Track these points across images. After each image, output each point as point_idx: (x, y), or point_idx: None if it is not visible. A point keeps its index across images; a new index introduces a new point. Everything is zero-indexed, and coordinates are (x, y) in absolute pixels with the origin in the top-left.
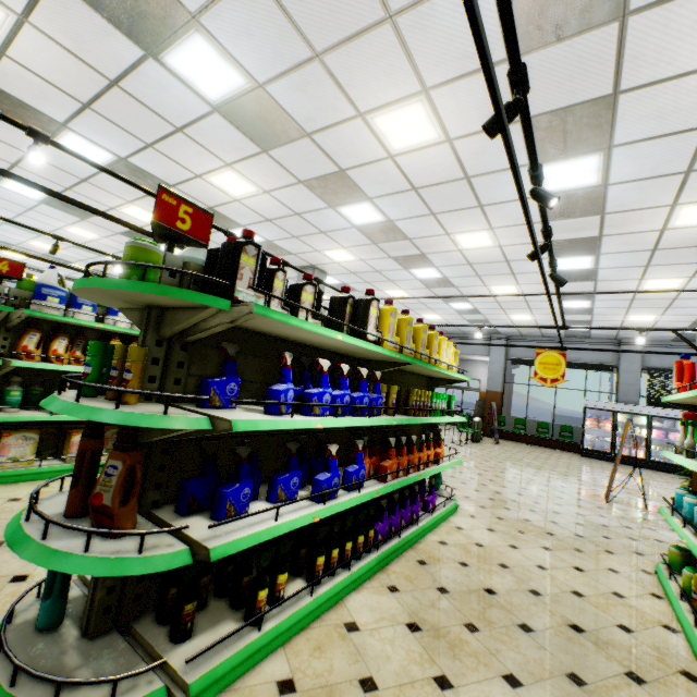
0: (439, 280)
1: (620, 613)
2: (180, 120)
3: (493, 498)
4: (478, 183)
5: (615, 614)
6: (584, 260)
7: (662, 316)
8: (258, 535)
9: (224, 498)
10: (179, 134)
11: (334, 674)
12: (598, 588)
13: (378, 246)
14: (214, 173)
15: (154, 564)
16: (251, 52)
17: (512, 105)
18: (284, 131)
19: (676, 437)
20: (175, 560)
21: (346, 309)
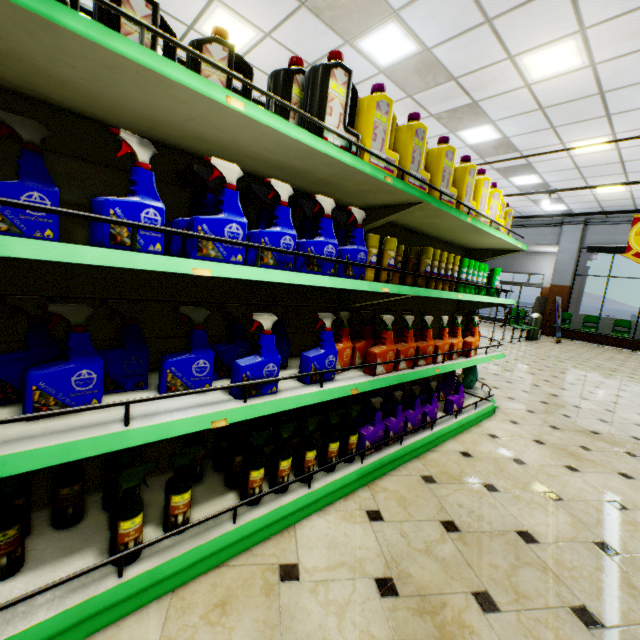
0: (496, 143)
1: None
2: None
3: (547, 401)
4: None
5: None
6: None
7: None
8: (67, 448)
9: (26, 384)
10: None
11: None
12: None
13: (414, 100)
14: (203, 18)
15: None
16: None
17: None
18: None
19: None
20: None
21: (291, 93)
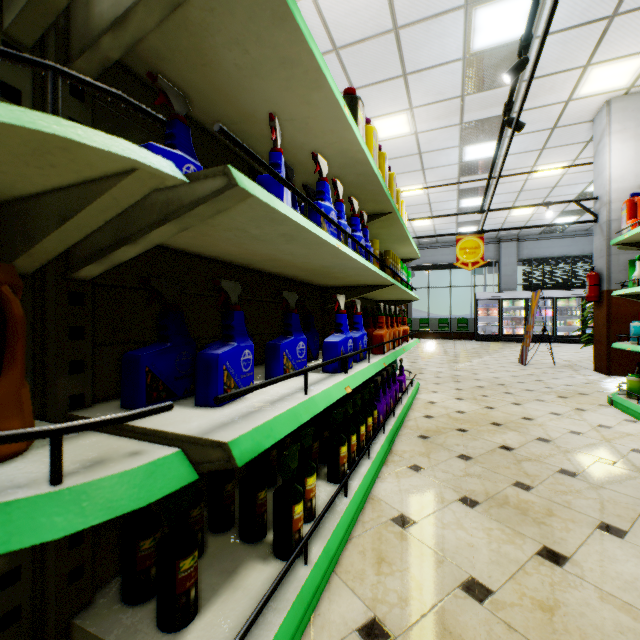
0: None
1: (623, 440)
2: None
3: (440, 376)
4: (407, 38)
5: (621, 442)
6: (490, 147)
7: (539, 208)
8: (294, 413)
9: (217, 364)
10: None
11: (426, 591)
12: (585, 425)
13: None
14: None
15: (102, 501)
16: None
17: None
18: None
19: (547, 313)
20: (157, 480)
21: None
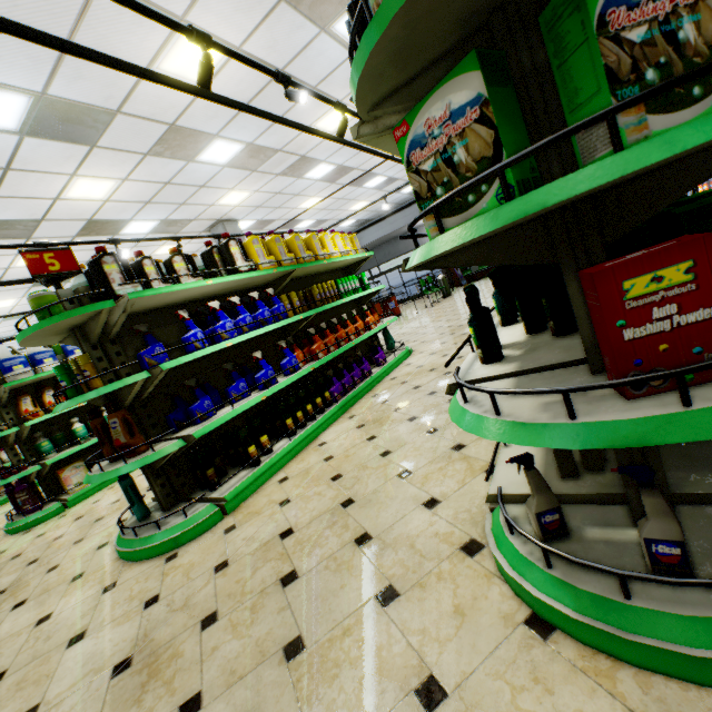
0: (336, 171)
1: None
2: (0, 161)
3: (444, 332)
4: (294, 70)
5: None
6: None
7: None
8: (223, 419)
9: (193, 411)
10: (10, 173)
11: (310, 464)
12: None
13: (259, 172)
14: (67, 189)
15: (164, 452)
16: (11, 71)
17: (203, 62)
18: (95, 120)
19: None
20: (176, 446)
21: (215, 258)
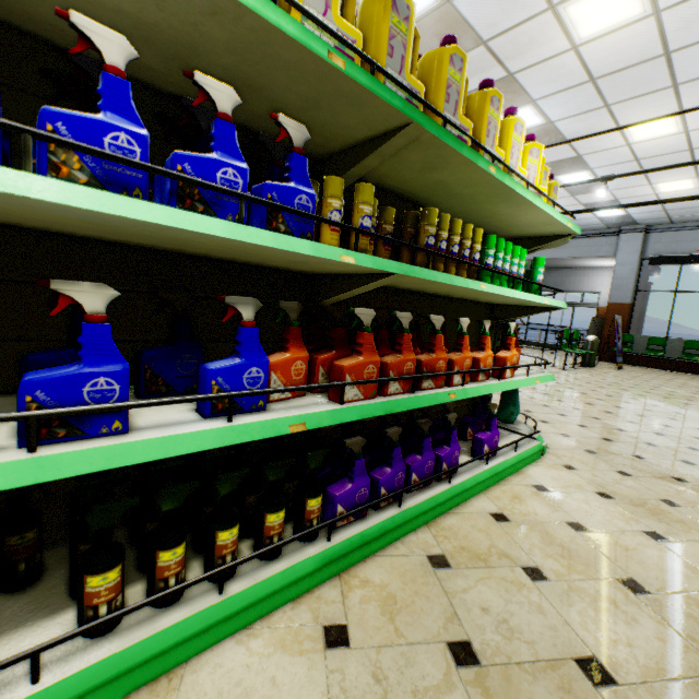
0: (539, 131)
1: None
2: None
3: (612, 438)
4: None
5: None
6: None
7: None
8: None
9: None
10: None
11: None
12: None
13: None
14: None
15: None
16: None
17: None
18: None
19: None
20: None
21: None
